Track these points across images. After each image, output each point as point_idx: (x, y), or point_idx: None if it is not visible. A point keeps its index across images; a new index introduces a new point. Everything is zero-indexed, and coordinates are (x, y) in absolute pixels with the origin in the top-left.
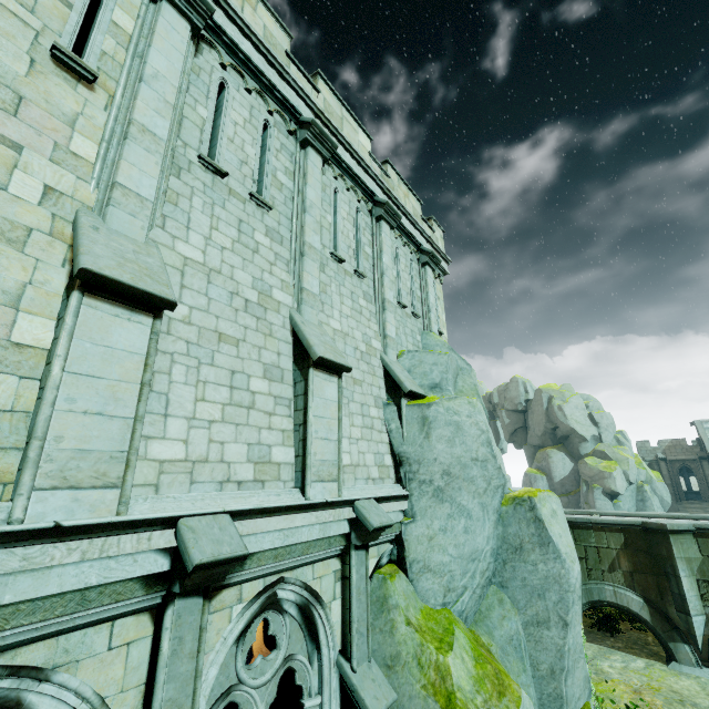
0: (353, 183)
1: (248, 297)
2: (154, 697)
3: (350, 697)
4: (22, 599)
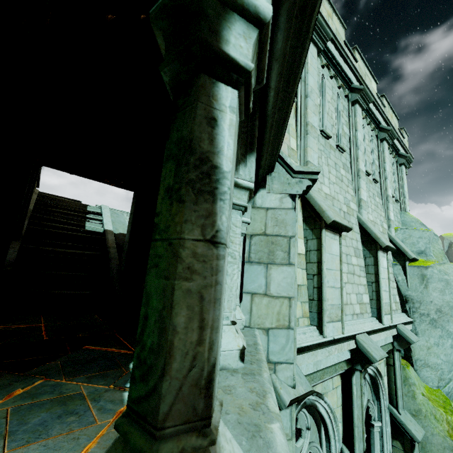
0: (370, 118)
1: (344, 210)
2: (354, 413)
3: (399, 426)
4: (324, 367)
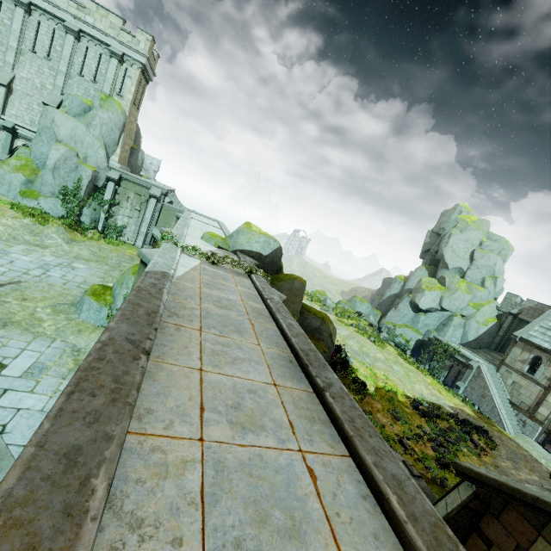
0: (53, 16)
1: None
2: None
3: None
4: None
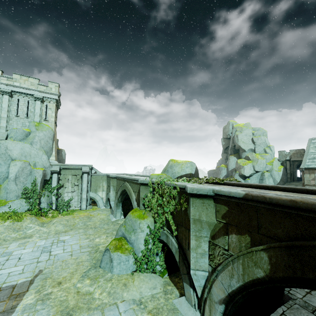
0: None
1: None
2: None
3: None
4: None
